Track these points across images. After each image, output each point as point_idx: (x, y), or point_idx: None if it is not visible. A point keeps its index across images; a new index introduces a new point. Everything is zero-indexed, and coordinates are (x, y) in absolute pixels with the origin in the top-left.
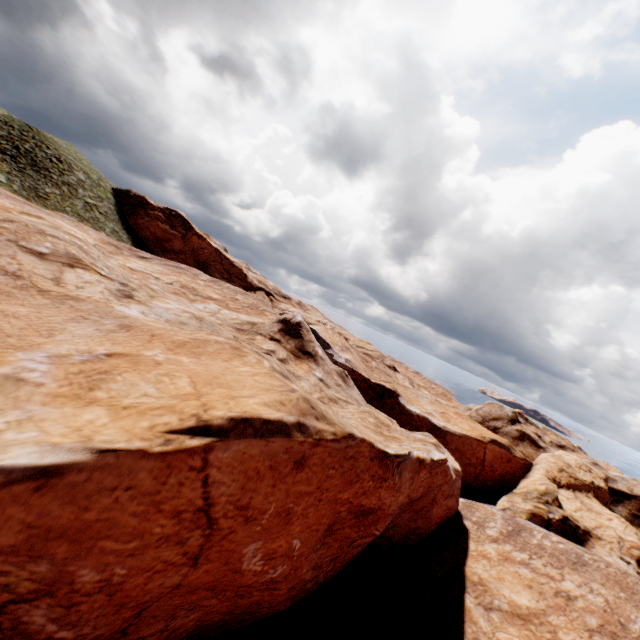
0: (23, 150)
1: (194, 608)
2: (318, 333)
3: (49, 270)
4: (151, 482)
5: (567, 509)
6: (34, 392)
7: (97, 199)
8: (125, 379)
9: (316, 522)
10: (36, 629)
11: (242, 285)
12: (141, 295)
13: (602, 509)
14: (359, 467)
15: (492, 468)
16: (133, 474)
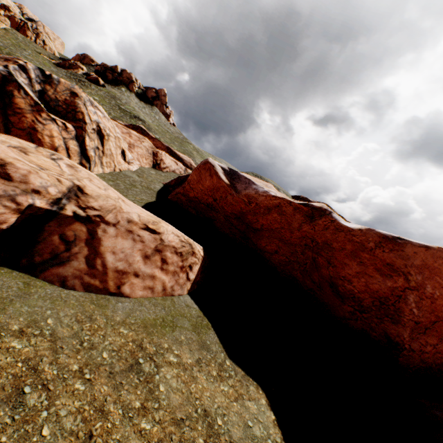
0: None
1: None
2: None
3: None
4: None
5: None
6: None
7: None
8: None
9: None
10: (408, 303)
11: None
12: None
13: None
14: None
15: None
16: None
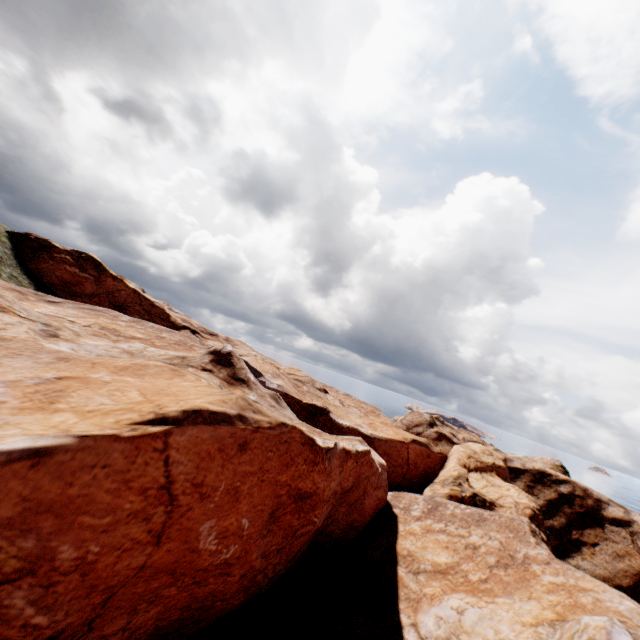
0: None
1: (155, 600)
2: (249, 363)
3: None
4: (123, 461)
5: (476, 488)
6: (0, 407)
7: None
8: (80, 395)
9: (261, 502)
10: (15, 614)
11: (165, 325)
12: (67, 334)
13: (502, 483)
14: (293, 451)
15: (416, 465)
16: (108, 454)
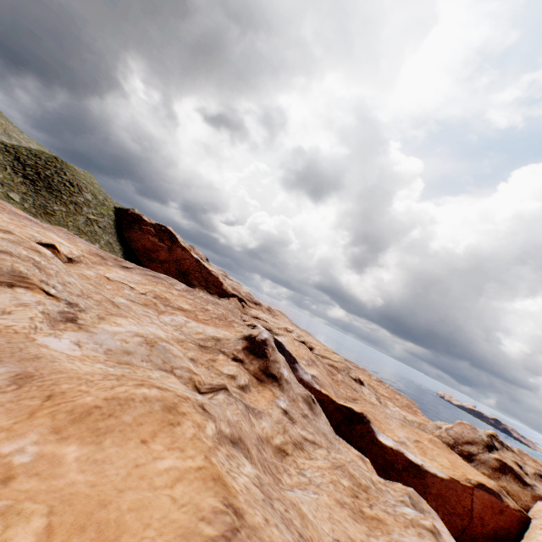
0: (43, 176)
1: None
2: (284, 346)
3: None
4: None
5: None
6: None
7: (99, 216)
8: None
9: None
10: None
11: (217, 292)
12: (88, 317)
13: None
14: None
15: (482, 521)
16: None
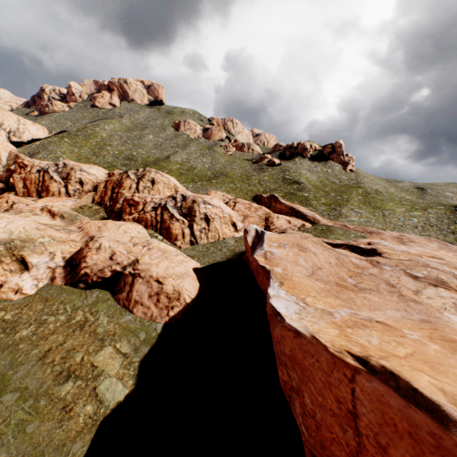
0: None
1: None
2: None
3: (415, 285)
4: (325, 365)
5: None
6: (329, 318)
7: None
8: (369, 332)
9: None
10: (297, 413)
11: None
12: None
13: None
14: None
15: None
16: (319, 354)
